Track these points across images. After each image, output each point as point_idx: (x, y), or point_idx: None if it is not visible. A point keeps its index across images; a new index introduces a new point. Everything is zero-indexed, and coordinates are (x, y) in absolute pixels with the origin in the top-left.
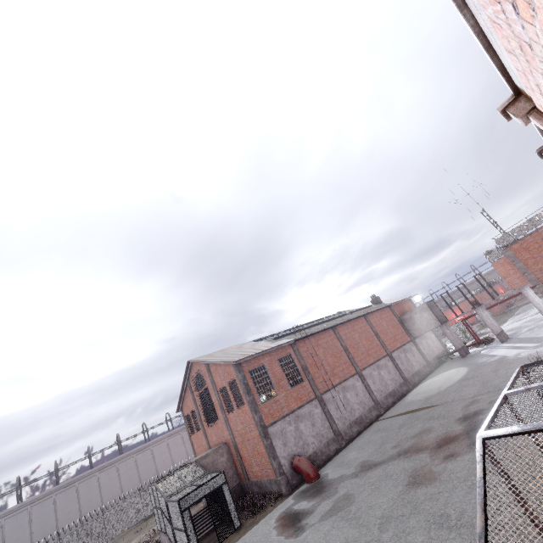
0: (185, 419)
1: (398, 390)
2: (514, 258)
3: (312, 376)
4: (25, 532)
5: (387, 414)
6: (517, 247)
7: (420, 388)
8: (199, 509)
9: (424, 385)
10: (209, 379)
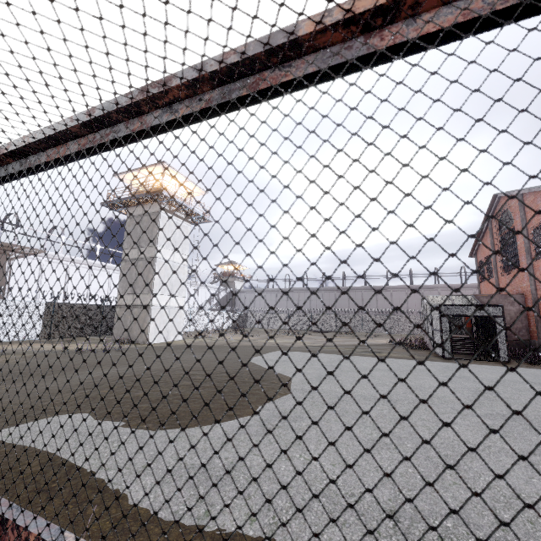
0: (477, 266)
1: None
2: None
3: None
4: (345, 303)
5: None
6: None
7: None
8: (466, 336)
9: None
10: (519, 216)
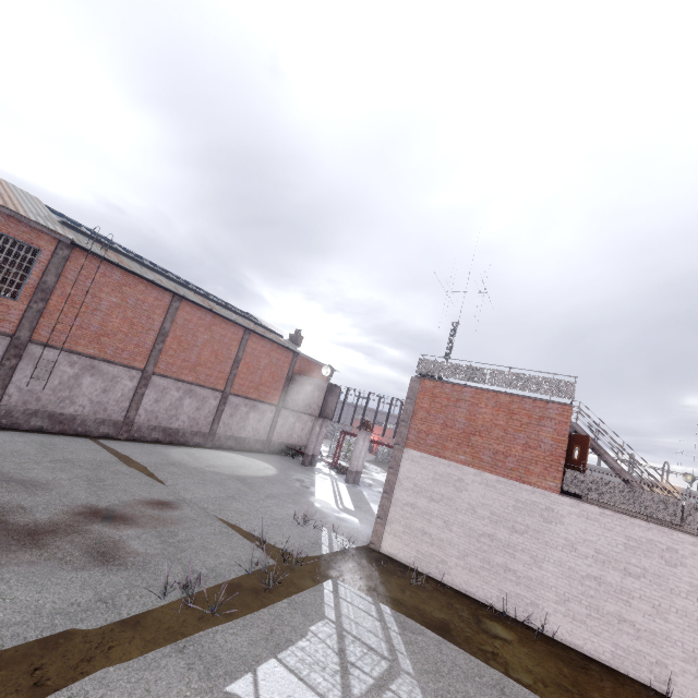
0: None
1: (185, 435)
2: (414, 395)
3: (47, 309)
4: None
5: (116, 442)
6: (429, 386)
7: (210, 452)
8: None
9: (218, 454)
10: None
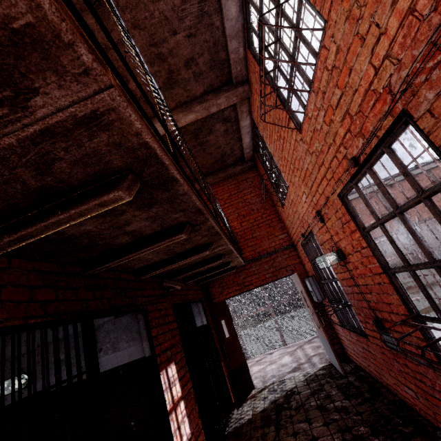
0: None
1: None
2: None
3: None
4: None
5: None
6: None
7: None
8: None
9: None
10: None
